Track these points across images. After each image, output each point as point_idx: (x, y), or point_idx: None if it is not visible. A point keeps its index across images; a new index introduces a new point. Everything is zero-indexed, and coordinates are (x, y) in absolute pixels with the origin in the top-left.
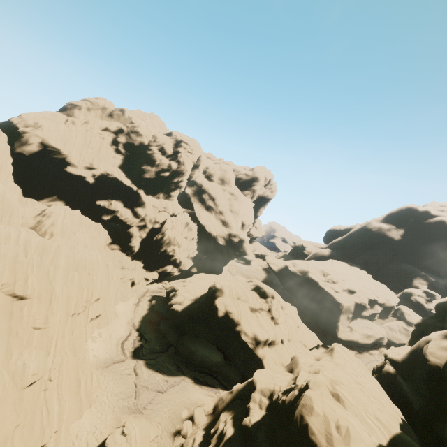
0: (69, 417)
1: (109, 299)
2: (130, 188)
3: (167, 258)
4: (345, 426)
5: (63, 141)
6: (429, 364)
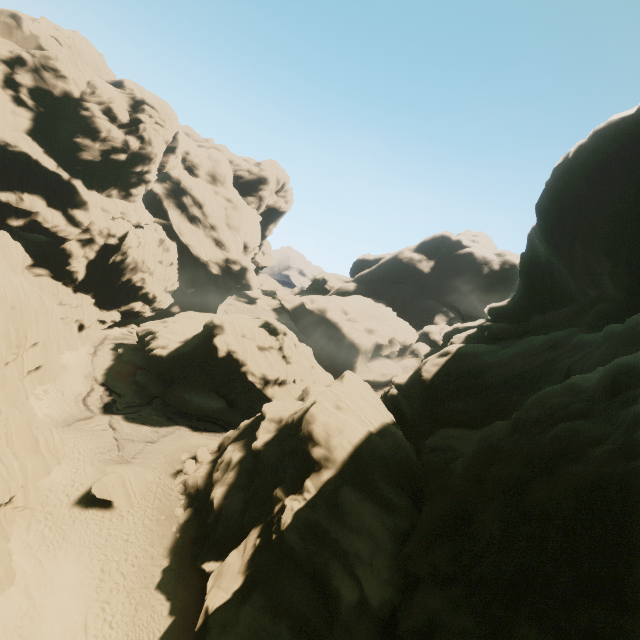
0: (34, 473)
1: (50, 346)
2: (57, 174)
3: (134, 292)
4: (344, 424)
5: None
6: (422, 378)
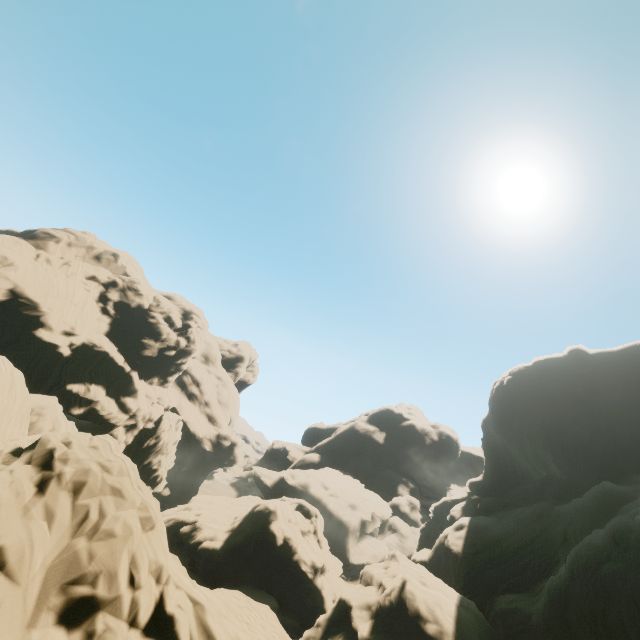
0: None
1: None
2: (121, 367)
3: (147, 475)
4: (438, 598)
5: (43, 291)
6: (453, 552)
